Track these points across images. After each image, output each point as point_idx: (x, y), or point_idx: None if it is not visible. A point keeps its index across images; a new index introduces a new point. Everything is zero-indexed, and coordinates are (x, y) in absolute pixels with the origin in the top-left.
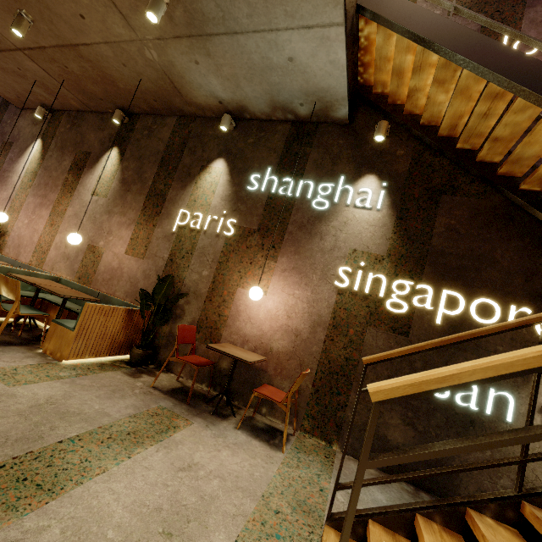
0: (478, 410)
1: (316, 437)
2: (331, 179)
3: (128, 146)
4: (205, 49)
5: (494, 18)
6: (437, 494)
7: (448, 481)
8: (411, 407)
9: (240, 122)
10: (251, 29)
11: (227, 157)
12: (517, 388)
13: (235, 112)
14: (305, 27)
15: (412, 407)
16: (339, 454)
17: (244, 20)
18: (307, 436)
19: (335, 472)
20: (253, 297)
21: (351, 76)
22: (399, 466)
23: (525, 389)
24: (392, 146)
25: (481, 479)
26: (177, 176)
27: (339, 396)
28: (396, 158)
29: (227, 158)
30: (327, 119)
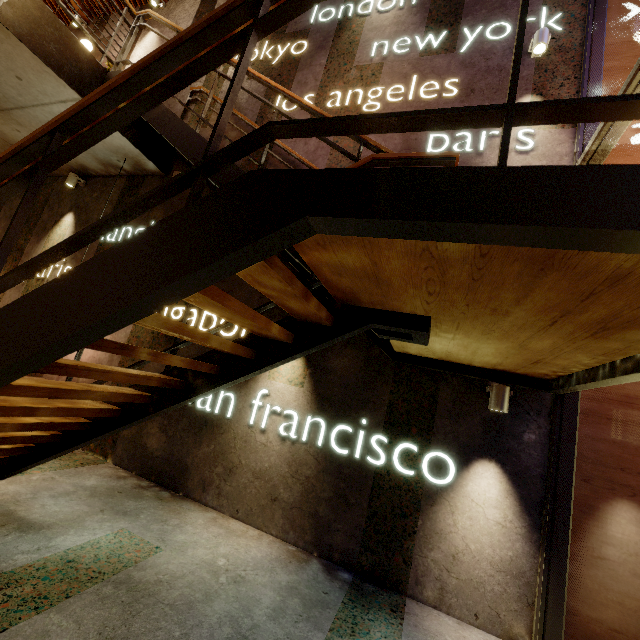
0: (212, 411)
1: (97, 454)
2: (146, 224)
3: (3, 206)
4: (15, 120)
5: (276, 81)
6: (173, 489)
7: (182, 476)
8: (167, 416)
9: (90, 179)
10: (30, 104)
11: (76, 211)
12: (240, 388)
13: (81, 170)
14: (62, 102)
15: (168, 416)
16: (106, 464)
17: (20, 98)
18: (91, 454)
19: (70, 469)
20: None
21: (135, 136)
22: (151, 469)
23: (245, 389)
24: None
25: (204, 470)
26: (36, 231)
27: None
28: None
29: (75, 212)
30: (148, 172)
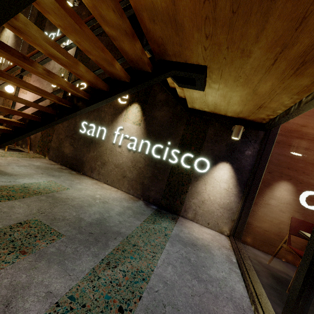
0: (95, 136)
1: (40, 154)
2: (55, 30)
3: None
4: None
5: None
6: (77, 171)
7: (81, 165)
8: (73, 138)
9: None
10: None
11: None
12: (109, 125)
13: None
14: None
15: (74, 138)
16: (45, 159)
17: None
18: (38, 155)
19: (27, 158)
20: (6, 90)
21: None
22: (66, 162)
23: (111, 126)
24: (81, 9)
25: (91, 163)
26: None
27: (49, 137)
28: (82, 17)
29: None
30: None
